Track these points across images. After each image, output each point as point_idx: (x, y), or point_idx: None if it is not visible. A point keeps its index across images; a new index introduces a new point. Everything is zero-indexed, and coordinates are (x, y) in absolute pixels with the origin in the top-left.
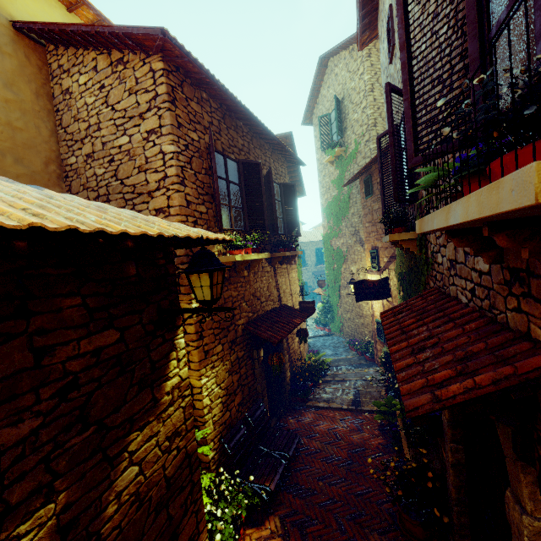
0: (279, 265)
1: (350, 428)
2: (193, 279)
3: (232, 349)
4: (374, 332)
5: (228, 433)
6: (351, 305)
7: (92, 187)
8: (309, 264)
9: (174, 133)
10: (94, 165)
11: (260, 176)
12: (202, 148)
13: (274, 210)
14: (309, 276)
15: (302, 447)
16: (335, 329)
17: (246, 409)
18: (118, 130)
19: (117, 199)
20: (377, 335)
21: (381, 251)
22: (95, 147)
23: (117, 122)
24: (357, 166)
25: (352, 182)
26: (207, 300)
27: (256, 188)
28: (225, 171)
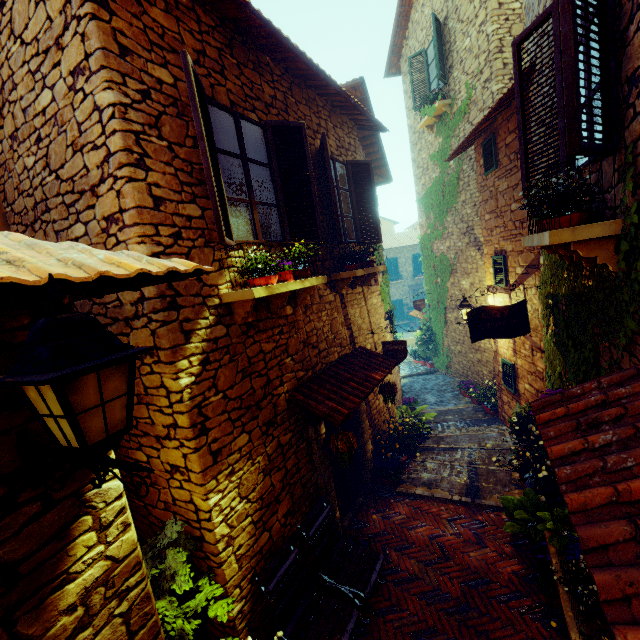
0: (349, 289)
1: (464, 538)
2: (32, 396)
3: (268, 435)
4: (499, 376)
5: (268, 563)
6: (462, 334)
7: (27, 189)
8: (405, 275)
9: (111, 67)
10: (21, 152)
11: (305, 147)
12: (184, 98)
13: (333, 204)
14: (405, 292)
15: (388, 568)
16: (439, 364)
17: (299, 517)
18: (36, 81)
19: (57, 205)
20: (503, 381)
21: (512, 257)
22: (16, 120)
23: (31, 65)
24: (471, 125)
25: (462, 150)
26: (74, 449)
27: (299, 170)
28: (238, 141)
